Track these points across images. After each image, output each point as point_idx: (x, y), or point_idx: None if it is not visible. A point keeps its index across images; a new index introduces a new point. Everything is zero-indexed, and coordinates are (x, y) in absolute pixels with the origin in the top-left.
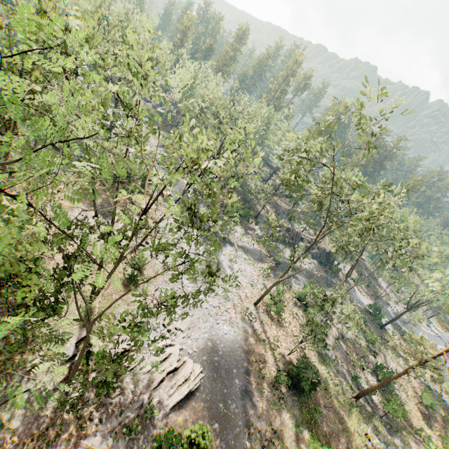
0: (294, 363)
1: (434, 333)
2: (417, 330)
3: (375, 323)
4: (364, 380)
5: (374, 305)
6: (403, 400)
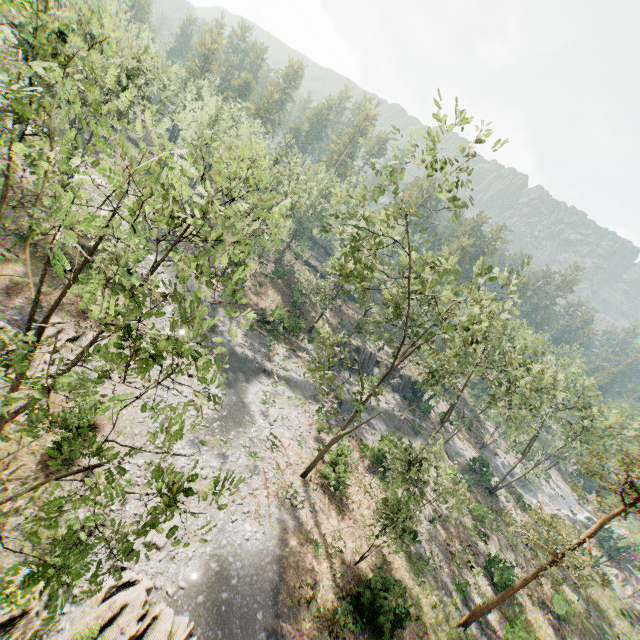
0: (366, 577)
1: (556, 492)
2: (535, 489)
3: (482, 486)
4: (474, 587)
5: (480, 459)
6: (529, 611)
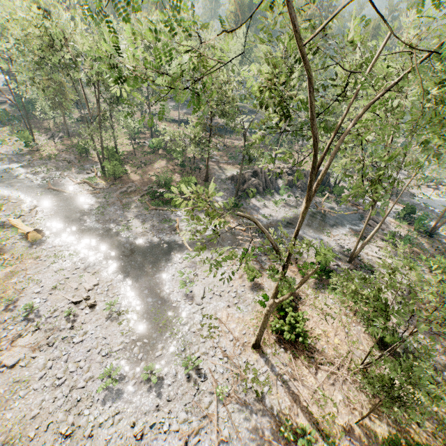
0: (374, 430)
1: None
2: None
3: (419, 233)
4: None
5: (406, 209)
6: None
